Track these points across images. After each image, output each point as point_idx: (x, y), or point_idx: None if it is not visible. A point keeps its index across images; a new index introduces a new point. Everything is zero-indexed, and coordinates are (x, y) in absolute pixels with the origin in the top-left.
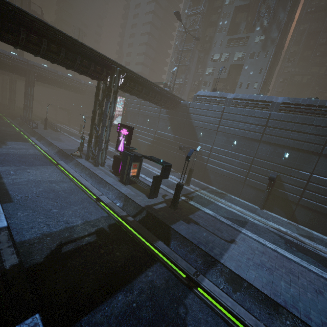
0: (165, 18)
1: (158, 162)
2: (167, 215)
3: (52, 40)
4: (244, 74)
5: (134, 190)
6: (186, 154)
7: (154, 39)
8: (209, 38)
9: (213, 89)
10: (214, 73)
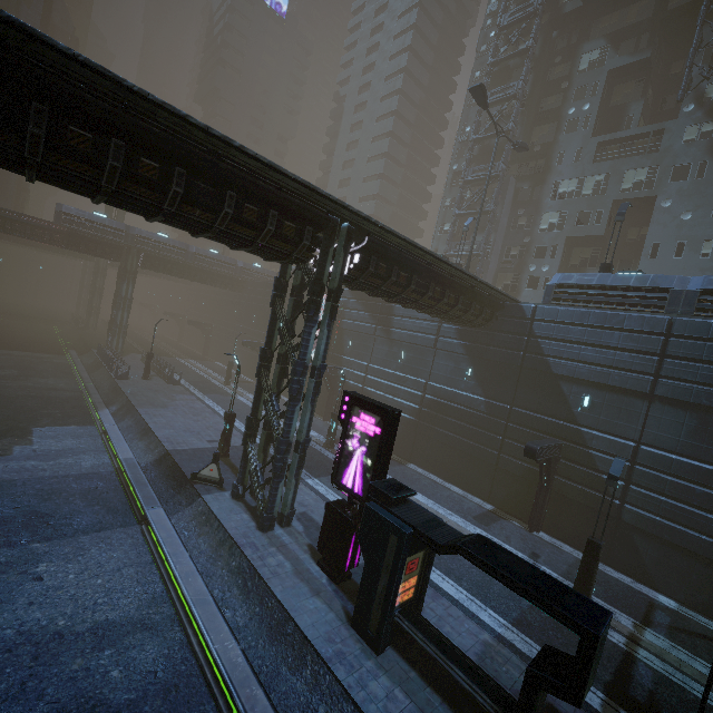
0: (421, 124)
1: (551, 606)
2: None
3: (145, 144)
4: (662, 222)
5: (420, 692)
6: (542, 465)
7: (397, 167)
8: (543, 146)
9: (604, 266)
10: (565, 226)
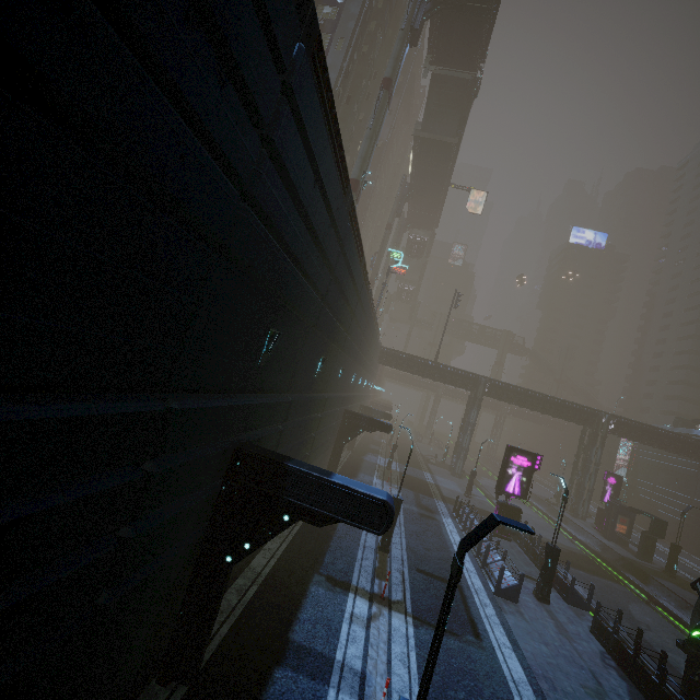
0: None
1: (646, 514)
2: (653, 572)
3: (546, 402)
4: None
5: (619, 547)
6: None
7: None
8: None
9: None
10: None
